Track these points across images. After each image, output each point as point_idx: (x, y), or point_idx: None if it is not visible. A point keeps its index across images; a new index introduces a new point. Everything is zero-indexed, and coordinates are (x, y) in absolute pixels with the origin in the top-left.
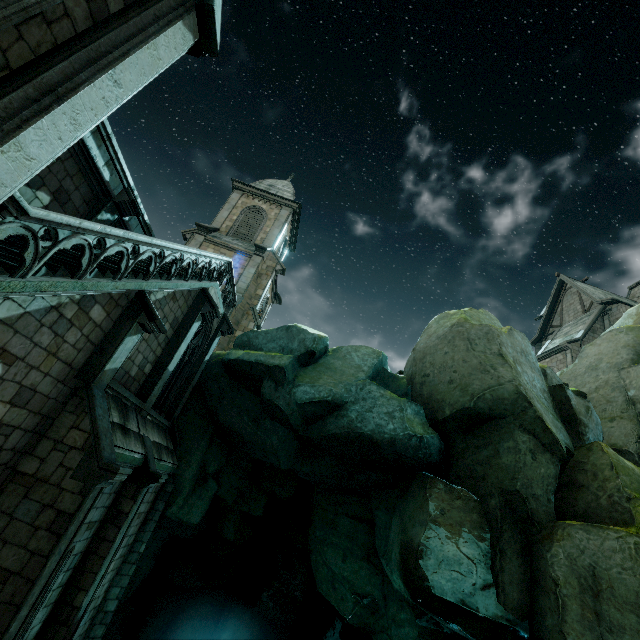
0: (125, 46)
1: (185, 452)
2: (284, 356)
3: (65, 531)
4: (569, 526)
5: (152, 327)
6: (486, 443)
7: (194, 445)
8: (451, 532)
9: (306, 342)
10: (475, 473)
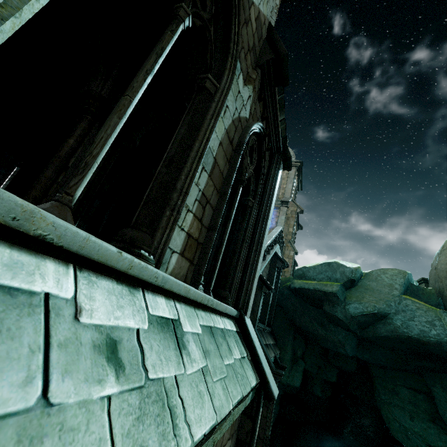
0: (268, 202)
1: (282, 344)
2: (333, 284)
3: (269, 405)
4: None
5: (268, 291)
6: None
7: (286, 340)
8: None
9: (346, 273)
10: None
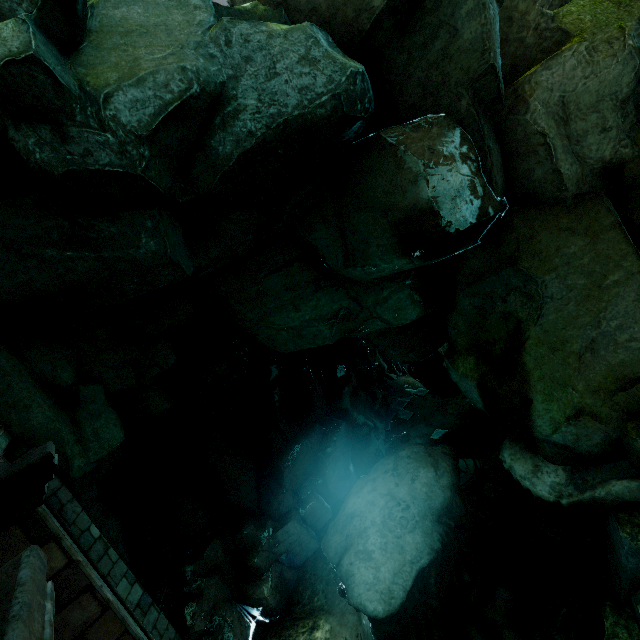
0: None
1: None
2: None
3: None
4: (533, 75)
5: None
6: (435, 30)
7: None
8: (448, 164)
9: None
10: (432, 85)
